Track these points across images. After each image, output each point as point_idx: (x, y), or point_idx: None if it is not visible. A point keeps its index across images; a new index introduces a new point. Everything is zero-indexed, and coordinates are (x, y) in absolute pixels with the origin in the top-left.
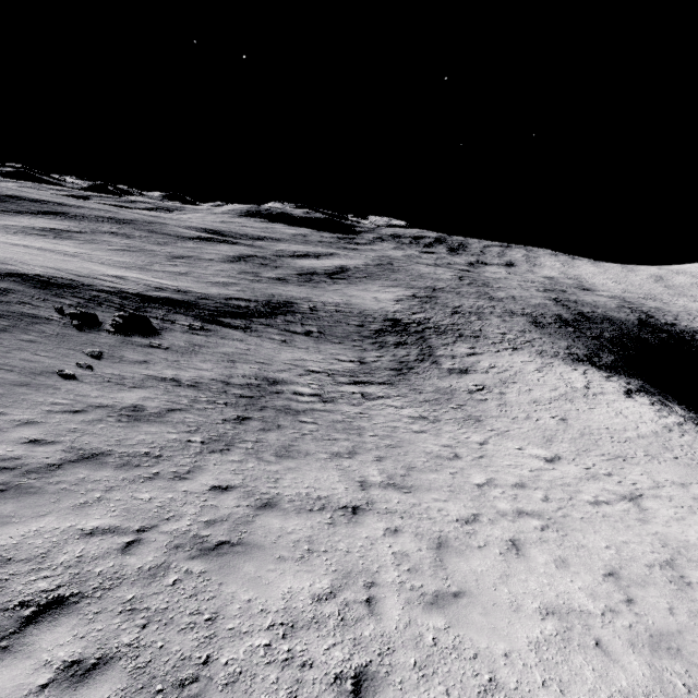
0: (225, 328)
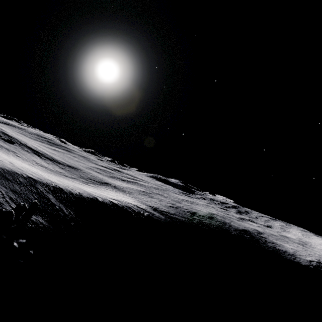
0: (36, 155)
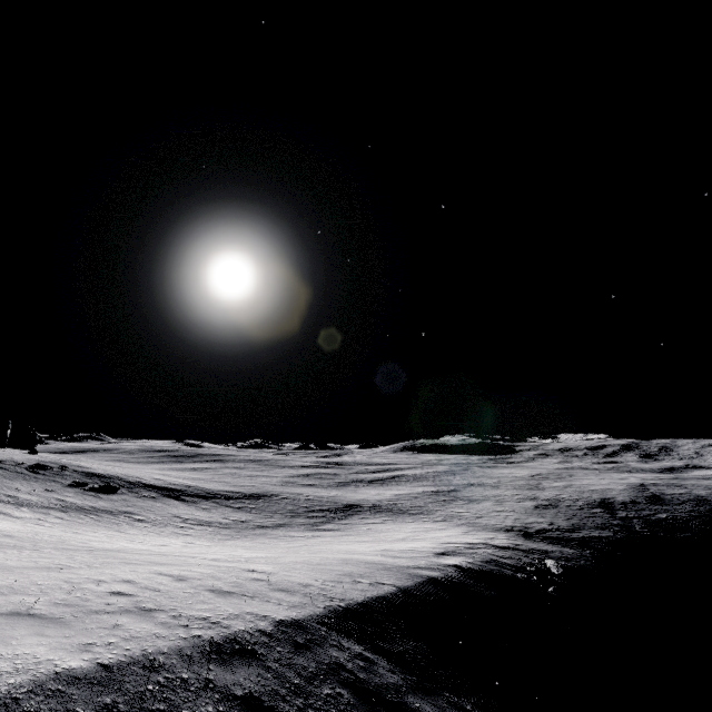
0: (172, 500)
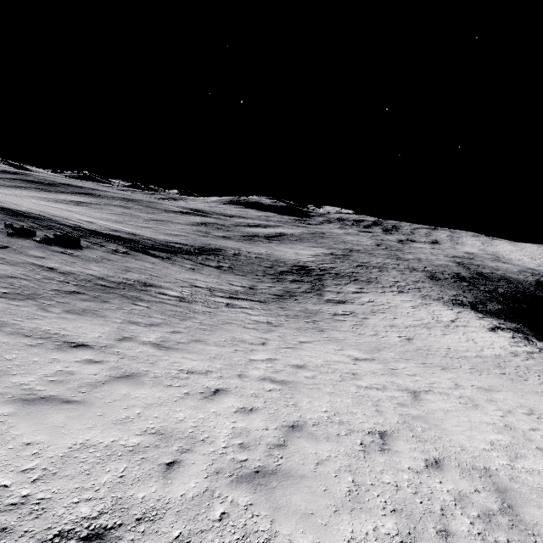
0: (146, 256)
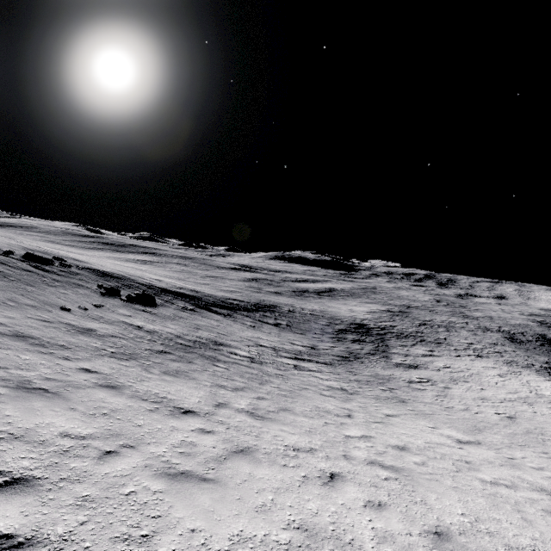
0: (210, 313)
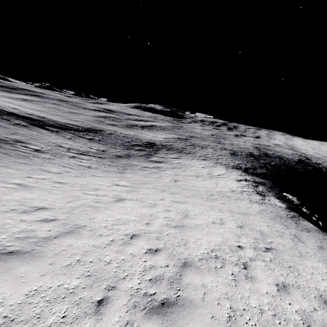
0: (40, 129)
